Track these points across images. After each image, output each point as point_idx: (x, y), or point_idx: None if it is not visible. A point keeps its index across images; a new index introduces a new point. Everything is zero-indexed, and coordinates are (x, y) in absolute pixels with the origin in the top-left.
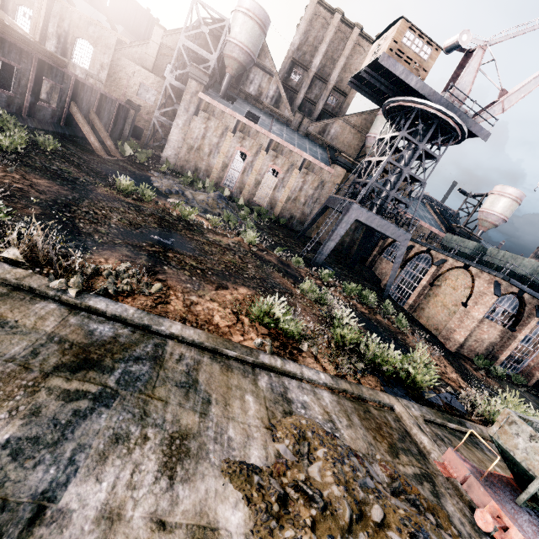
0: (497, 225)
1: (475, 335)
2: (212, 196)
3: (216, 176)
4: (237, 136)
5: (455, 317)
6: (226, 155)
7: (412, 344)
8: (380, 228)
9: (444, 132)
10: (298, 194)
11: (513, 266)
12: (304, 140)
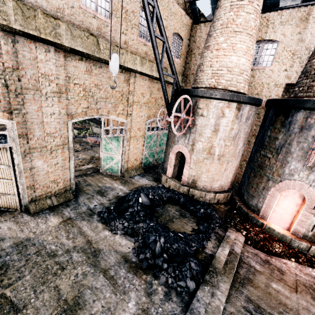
0: None
1: None
2: None
3: None
4: None
5: None
6: None
7: None
8: None
9: None
10: None
11: None
12: None
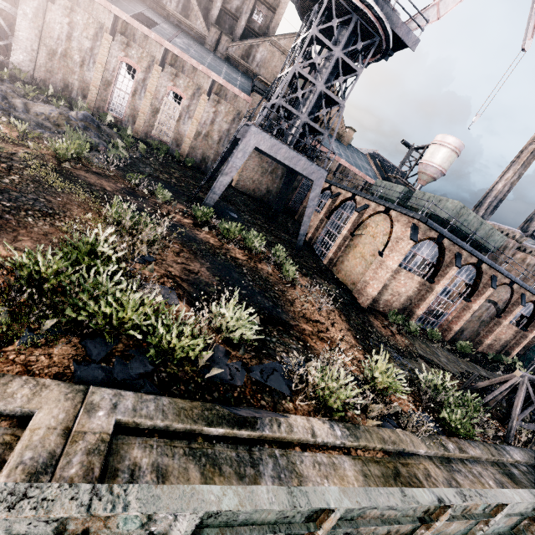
0: (435, 178)
1: (391, 288)
2: (61, 110)
3: (97, 97)
4: (118, 41)
5: (370, 269)
6: (107, 67)
7: (293, 296)
8: (288, 161)
9: (367, 38)
10: (210, 128)
11: (436, 209)
12: (222, 63)
